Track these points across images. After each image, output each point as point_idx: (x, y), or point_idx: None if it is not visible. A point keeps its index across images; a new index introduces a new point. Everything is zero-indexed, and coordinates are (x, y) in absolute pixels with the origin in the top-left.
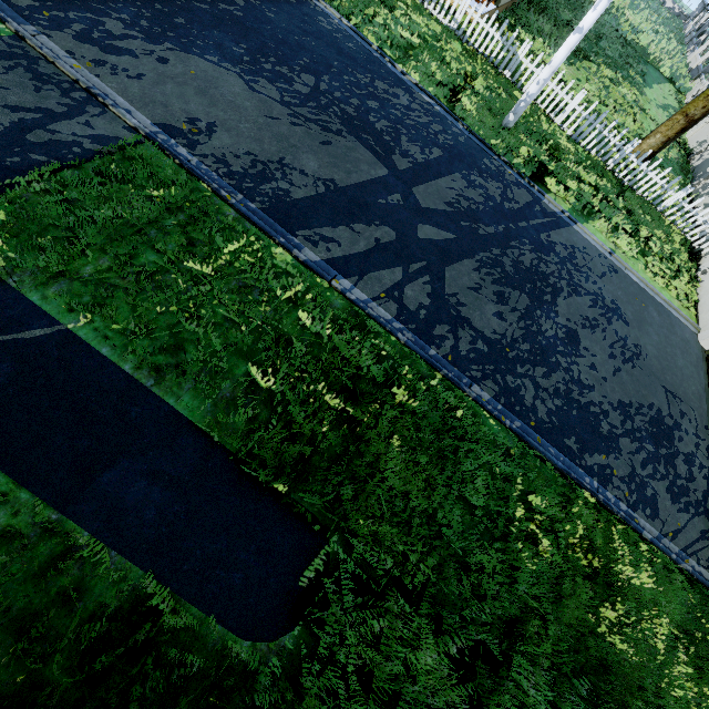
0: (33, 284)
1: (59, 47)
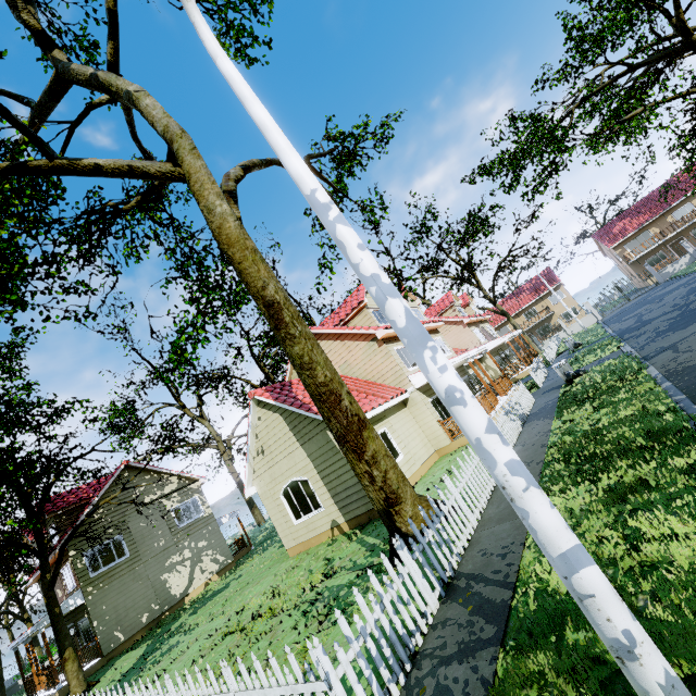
0: None
1: None
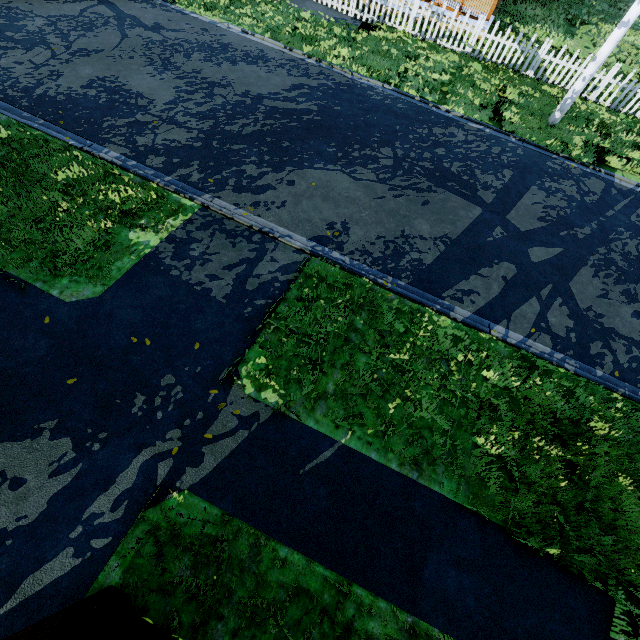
0: (305, 412)
1: (228, 203)
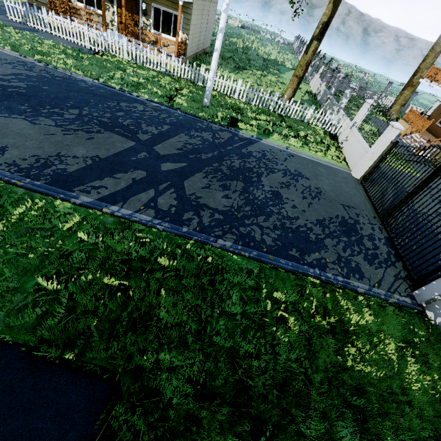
0: None
1: None
